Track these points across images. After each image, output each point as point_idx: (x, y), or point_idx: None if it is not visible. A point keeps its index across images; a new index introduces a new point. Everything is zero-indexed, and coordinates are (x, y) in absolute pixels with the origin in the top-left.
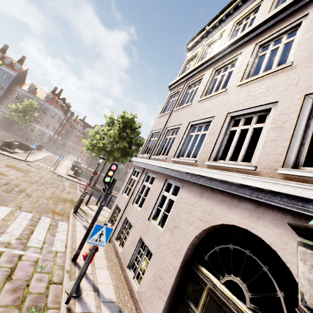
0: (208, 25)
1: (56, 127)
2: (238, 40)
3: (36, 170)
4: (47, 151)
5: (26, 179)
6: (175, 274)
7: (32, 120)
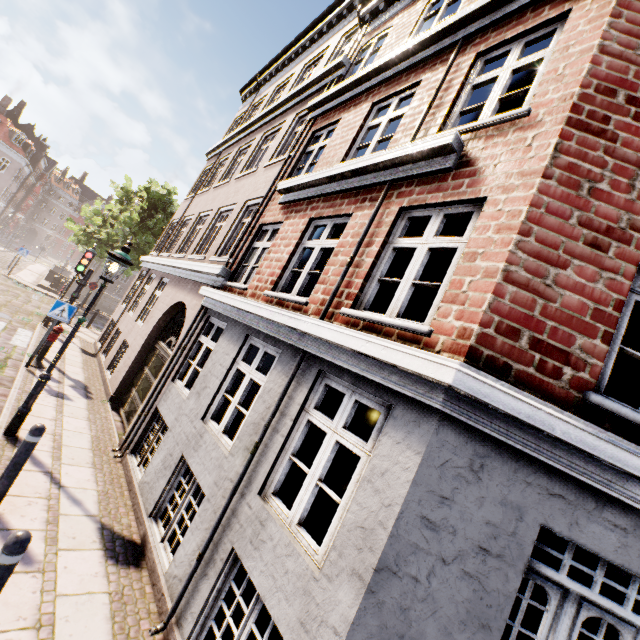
0: (259, 73)
1: (12, 191)
2: (258, 121)
3: None
4: None
5: None
6: (139, 350)
7: None
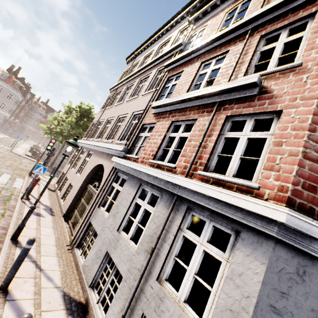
0: (136, 50)
1: (13, 109)
2: (137, 73)
3: None
4: (2, 133)
5: None
6: (78, 189)
7: None
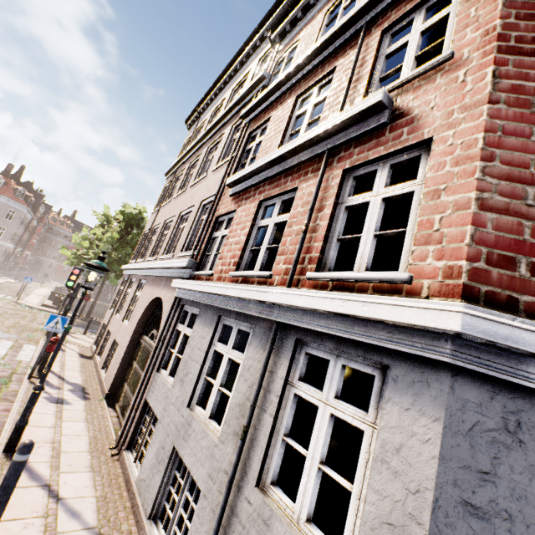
0: (198, 105)
1: (19, 234)
2: (202, 139)
3: None
4: (3, 276)
5: None
6: (127, 346)
7: None
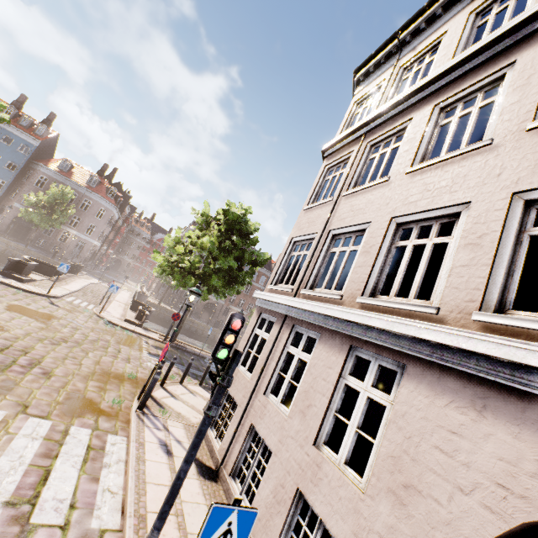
0: (401, 29)
1: (106, 233)
2: (499, 39)
3: (67, 315)
4: (88, 275)
5: (45, 334)
6: None
7: (63, 220)
